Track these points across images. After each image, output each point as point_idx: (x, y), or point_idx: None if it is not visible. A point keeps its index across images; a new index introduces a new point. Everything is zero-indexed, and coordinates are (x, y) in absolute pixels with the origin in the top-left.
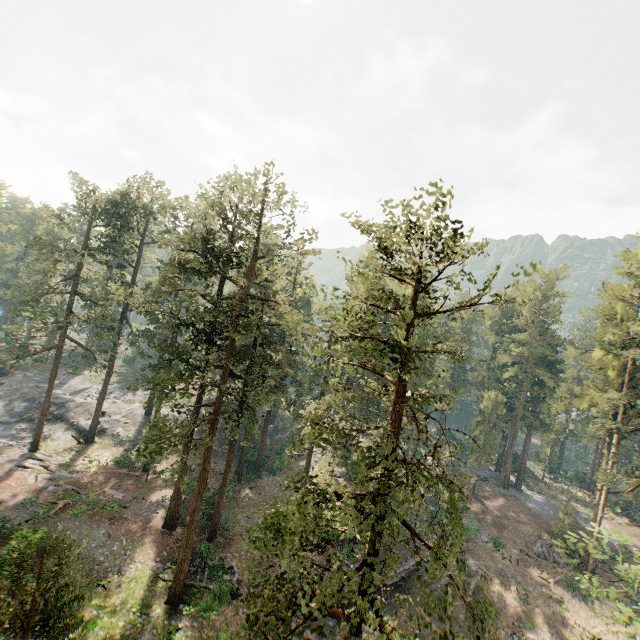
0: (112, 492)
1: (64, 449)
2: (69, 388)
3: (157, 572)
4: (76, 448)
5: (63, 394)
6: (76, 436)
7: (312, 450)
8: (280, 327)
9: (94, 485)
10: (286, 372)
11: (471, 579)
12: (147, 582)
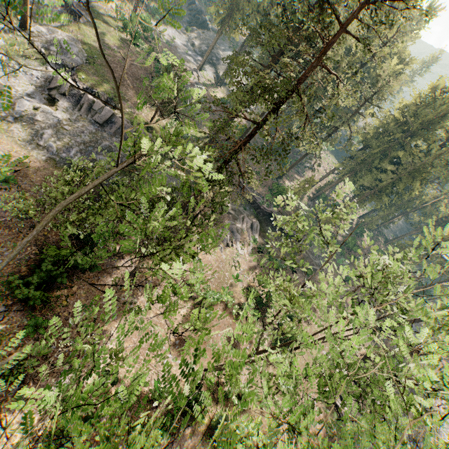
0: (212, 106)
1: (208, 79)
2: (225, 54)
3: (207, 137)
4: (212, 83)
5: (221, 55)
6: (215, 77)
7: (301, 159)
8: (338, 56)
9: (209, 99)
10: (317, 88)
11: (316, 266)
12: (203, 136)
